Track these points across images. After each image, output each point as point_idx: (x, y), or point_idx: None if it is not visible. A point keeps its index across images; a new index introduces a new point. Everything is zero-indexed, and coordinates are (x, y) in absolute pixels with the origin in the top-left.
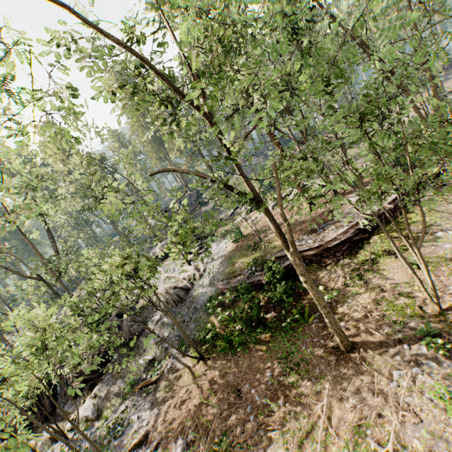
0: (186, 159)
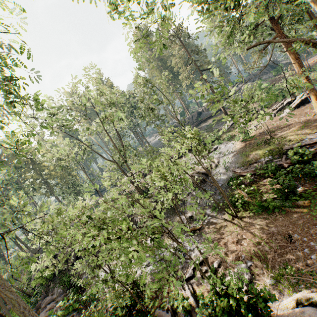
0: None
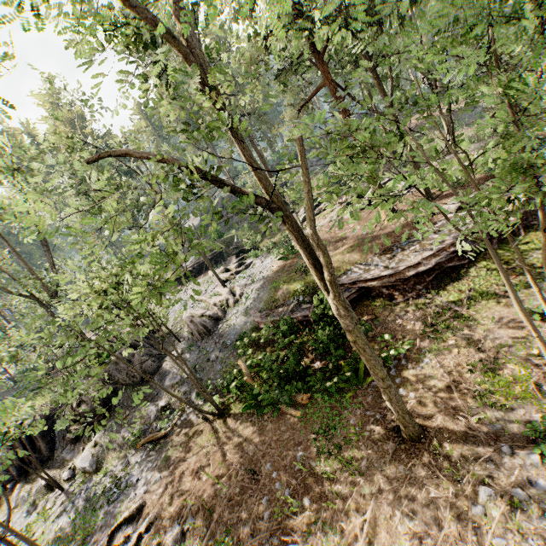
0: (225, 143)
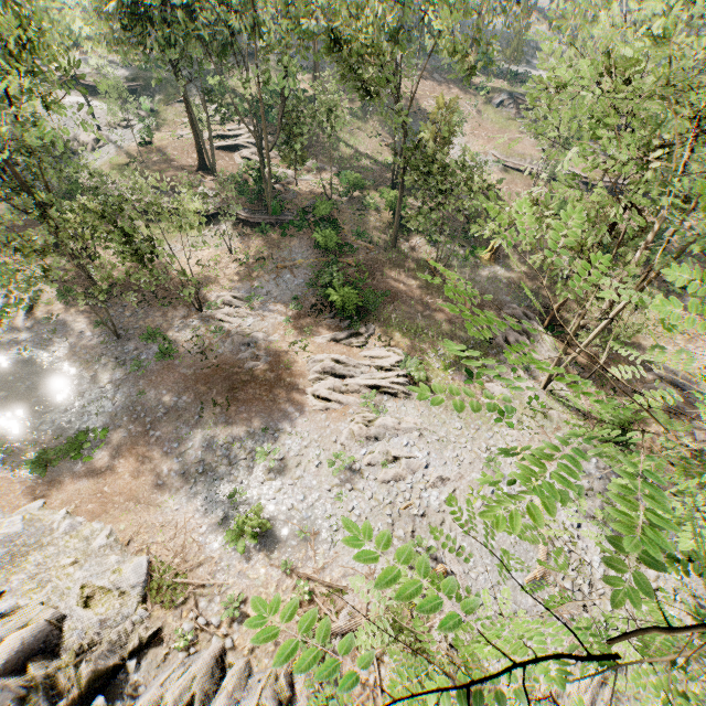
0: None
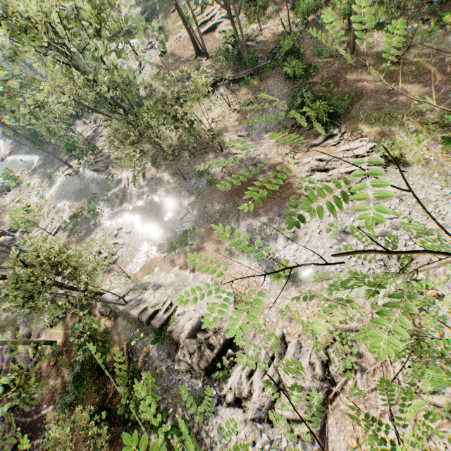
0: None
